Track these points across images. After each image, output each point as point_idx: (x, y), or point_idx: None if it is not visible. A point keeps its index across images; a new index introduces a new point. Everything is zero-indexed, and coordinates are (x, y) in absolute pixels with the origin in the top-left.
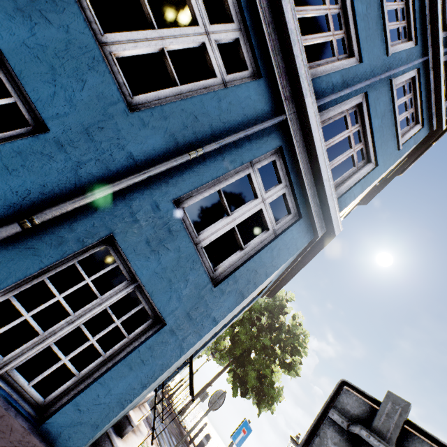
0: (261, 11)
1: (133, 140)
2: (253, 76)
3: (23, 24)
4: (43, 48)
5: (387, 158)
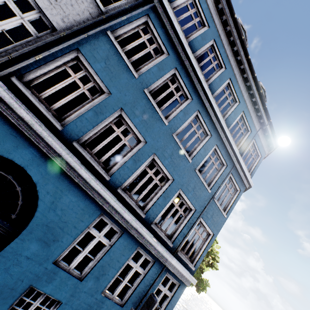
0: (150, 249)
1: None
2: (152, 261)
3: None
4: None
5: (219, 226)
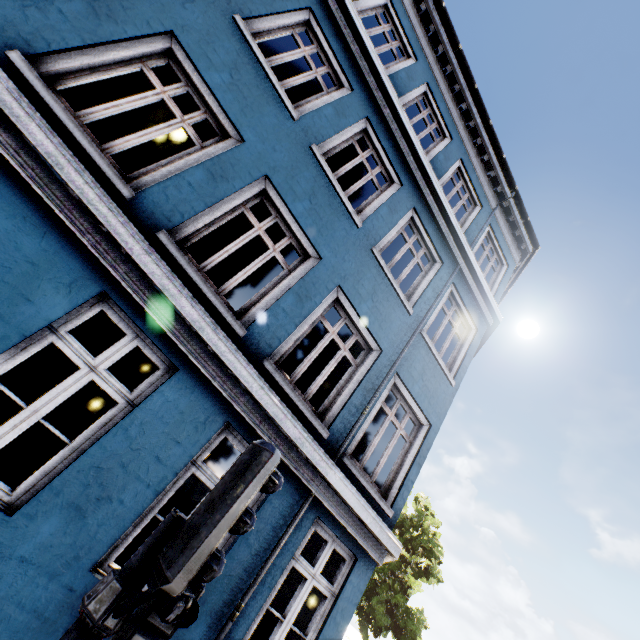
0: (265, 435)
1: None
2: None
3: None
4: None
5: (441, 406)
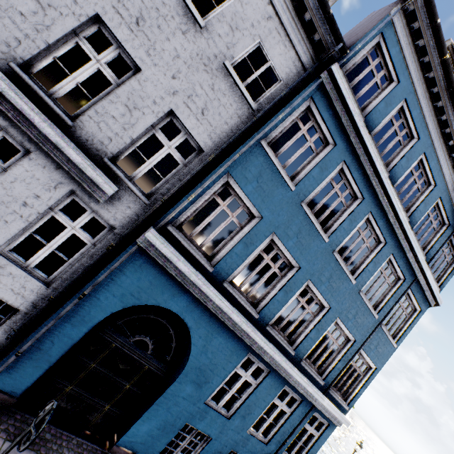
0: (299, 389)
1: (268, 450)
2: (299, 400)
3: (244, 448)
4: (248, 449)
5: (385, 358)
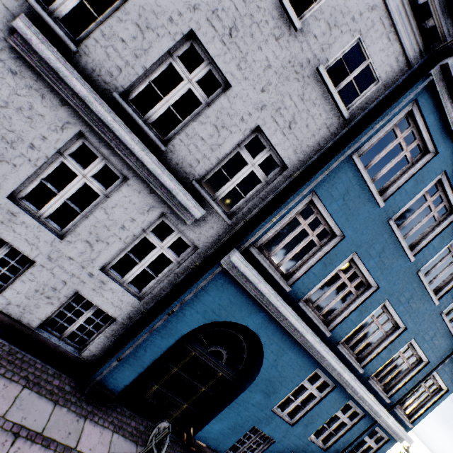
0: (363, 405)
1: None
2: (361, 414)
3: (304, 452)
4: None
5: None
